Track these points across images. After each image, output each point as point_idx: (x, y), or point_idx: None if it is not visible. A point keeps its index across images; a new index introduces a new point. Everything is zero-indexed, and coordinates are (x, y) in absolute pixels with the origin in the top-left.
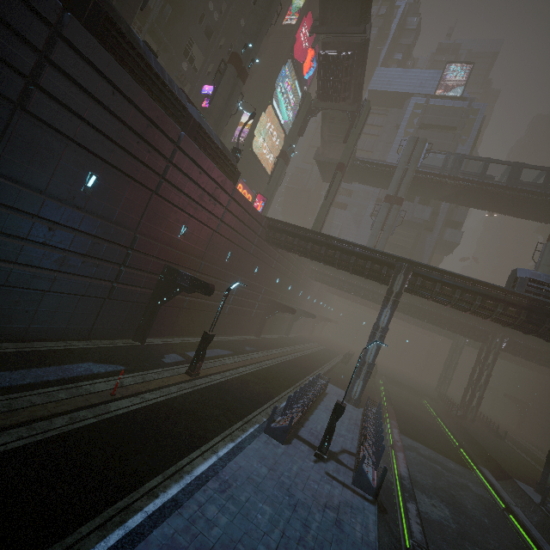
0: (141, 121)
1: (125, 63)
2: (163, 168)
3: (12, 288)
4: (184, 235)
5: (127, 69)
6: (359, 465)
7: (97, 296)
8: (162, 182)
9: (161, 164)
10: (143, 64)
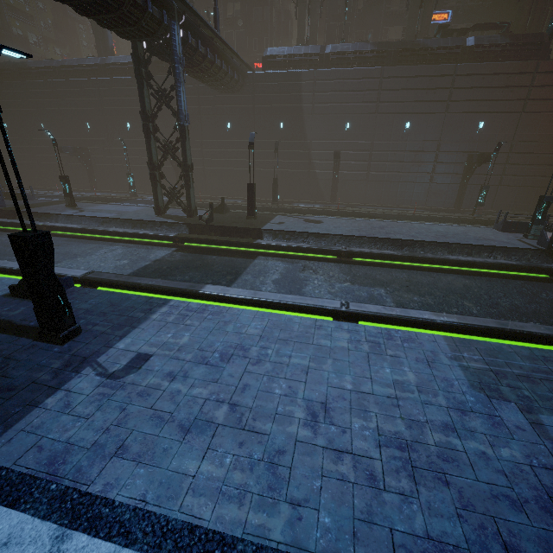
0: (425, 81)
1: (413, 60)
2: (447, 96)
3: (387, 182)
4: (482, 129)
5: (414, 62)
6: (541, 230)
7: (423, 182)
8: (449, 104)
9: (445, 94)
10: (423, 51)
